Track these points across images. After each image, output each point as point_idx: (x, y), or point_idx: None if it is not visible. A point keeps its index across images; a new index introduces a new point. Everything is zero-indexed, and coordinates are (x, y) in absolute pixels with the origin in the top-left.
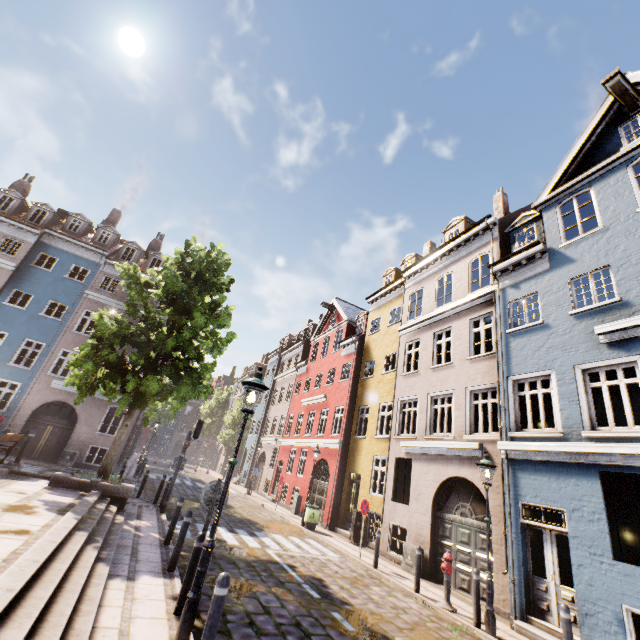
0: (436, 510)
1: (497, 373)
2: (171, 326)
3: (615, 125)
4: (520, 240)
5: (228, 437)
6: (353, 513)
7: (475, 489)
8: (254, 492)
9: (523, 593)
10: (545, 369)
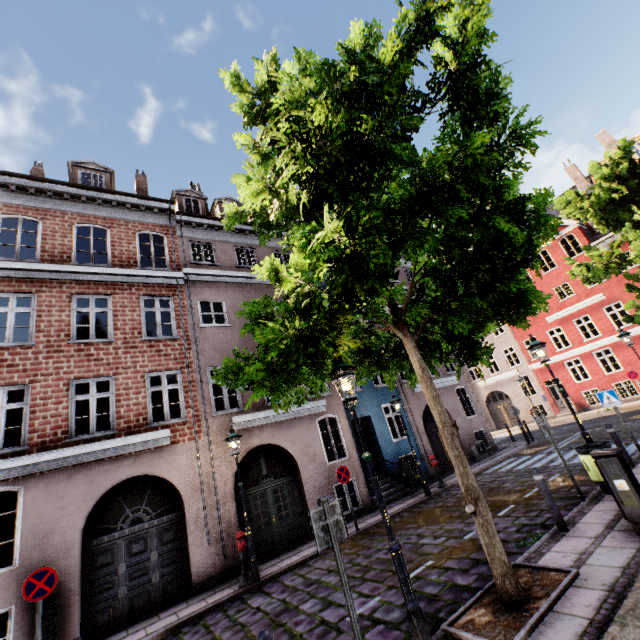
0: None
1: None
2: None
3: None
4: None
5: None
6: None
7: None
8: (516, 426)
9: None
10: None
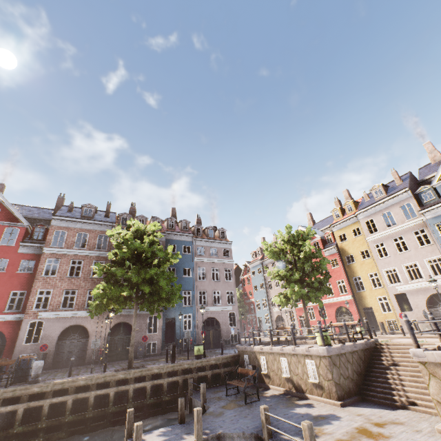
0: (428, 308)
1: (439, 252)
2: (311, 267)
3: None
4: (425, 197)
5: None
6: (379, 323)
7: None
8: None
9: None
10: None
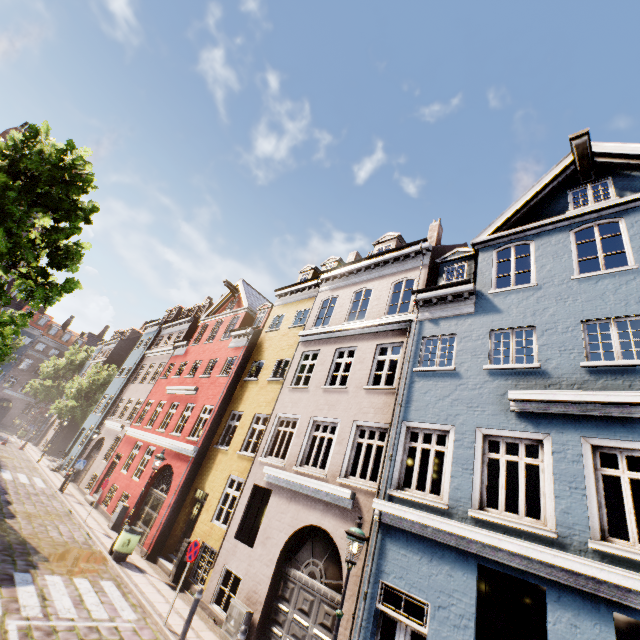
0: (282, 561)
1: (392, 413)
2: None
3: (565, 188)
4: (449, 274)
5: (65, 409)
6: (183, 544)
7: (334, 545)
8: (74, 486)
9: None
10: (445, 423)
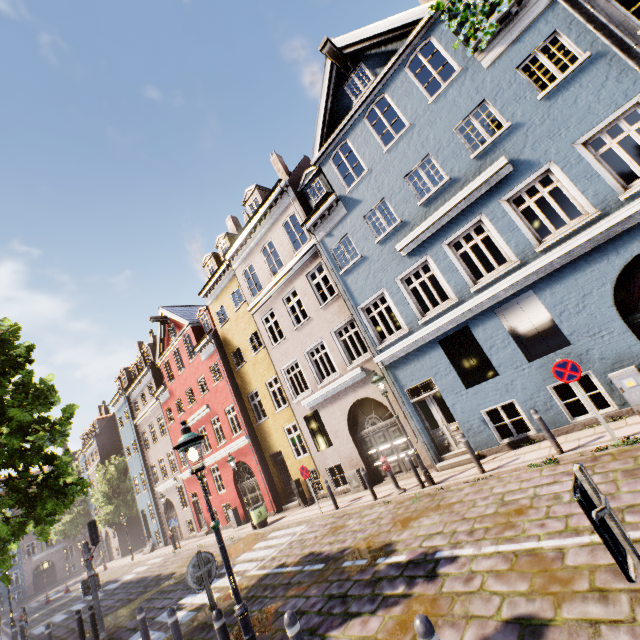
0: (354, 434)
1: (348, 308)
2: None
3: (341, 84)
4: (314, 195)
5: (110, 516)
6: (292, 484)
7: (372, 401)
8: (180, 542)
9: (433, 445)
10: (378, 290)
